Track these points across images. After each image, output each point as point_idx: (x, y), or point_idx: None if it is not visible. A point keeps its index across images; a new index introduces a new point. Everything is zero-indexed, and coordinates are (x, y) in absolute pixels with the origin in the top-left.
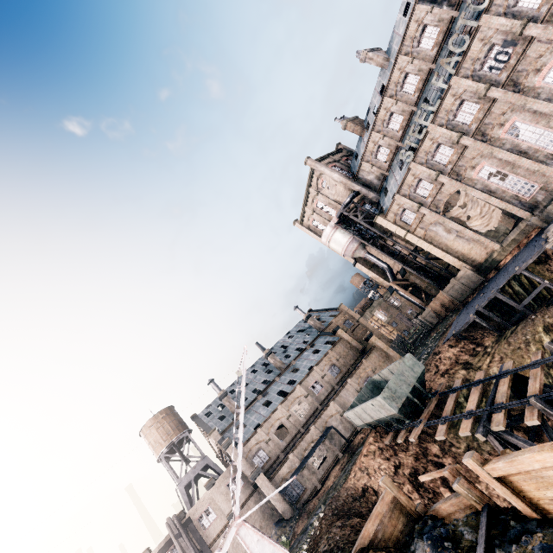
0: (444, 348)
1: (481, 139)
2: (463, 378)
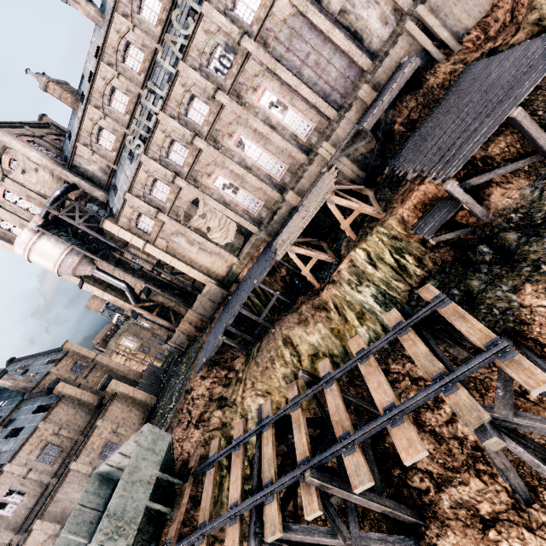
0: (197, 382)
1: (214, 145)
2: (219, 422)
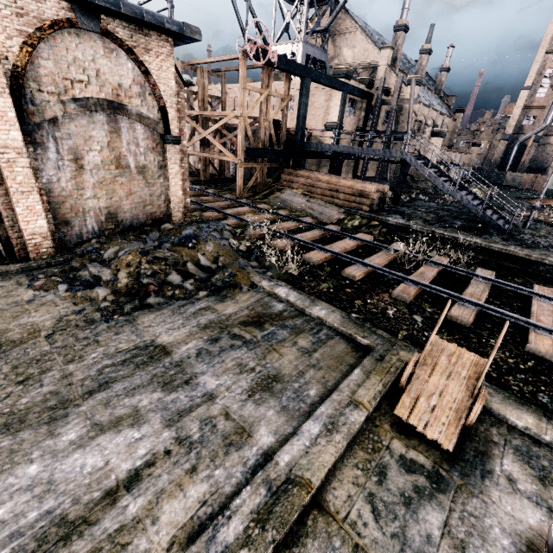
0: None
1: None
2: None
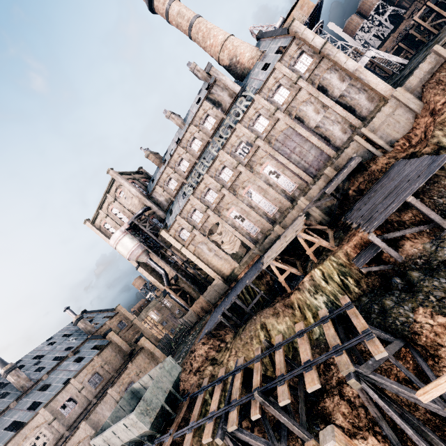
0: (199, 346)
1: (233, 193)
2: (210, 373)
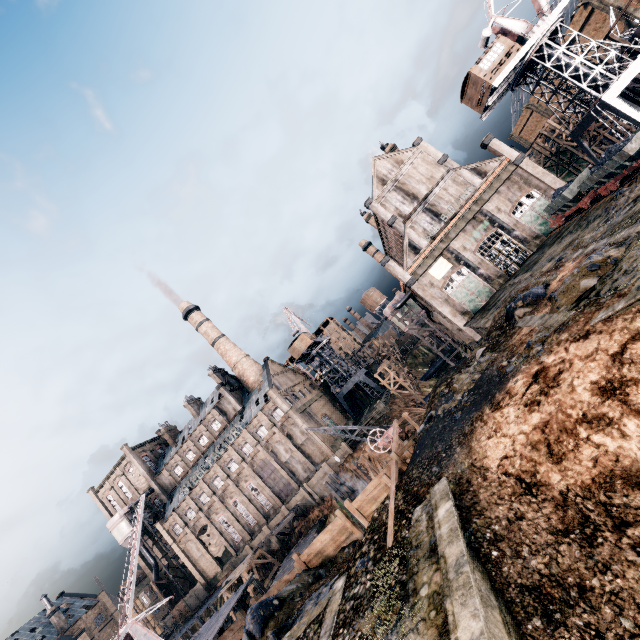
0: None
1: (222, 500)
2: None
